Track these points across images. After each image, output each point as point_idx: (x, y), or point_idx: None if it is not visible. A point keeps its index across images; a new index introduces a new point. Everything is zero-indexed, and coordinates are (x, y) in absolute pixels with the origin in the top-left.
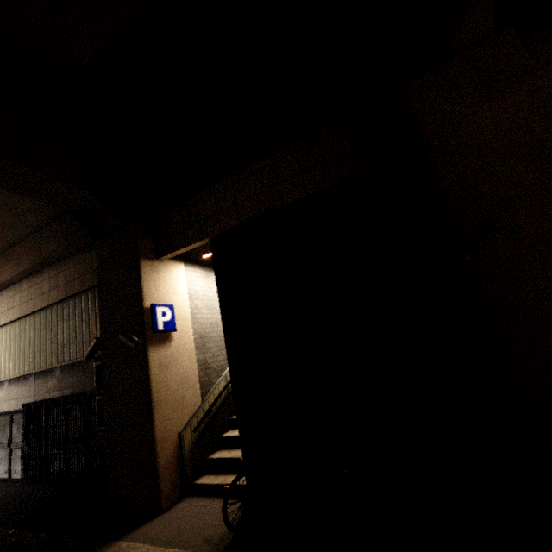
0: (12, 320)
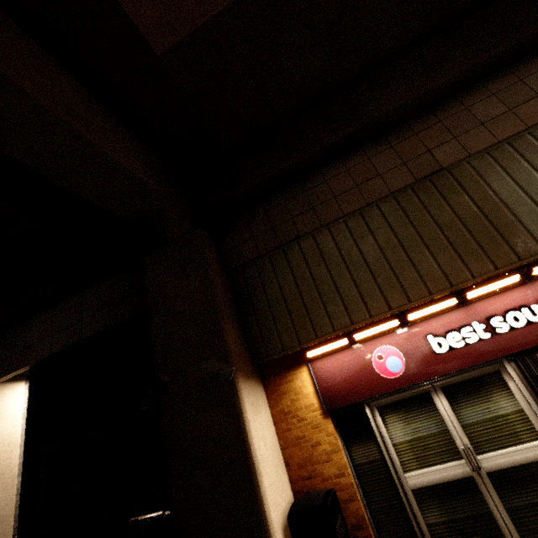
0: None
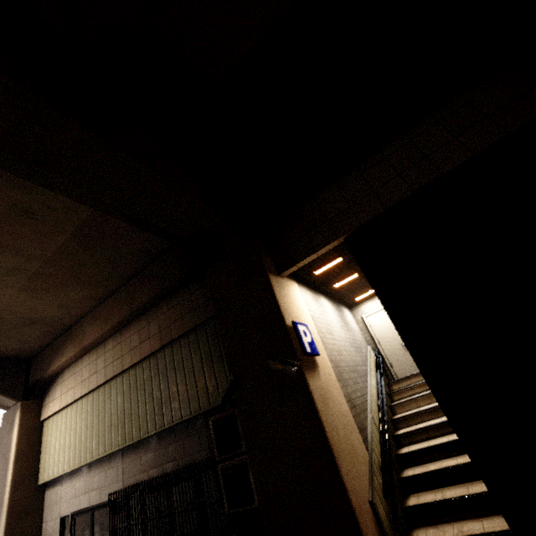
0: (95, 387)
